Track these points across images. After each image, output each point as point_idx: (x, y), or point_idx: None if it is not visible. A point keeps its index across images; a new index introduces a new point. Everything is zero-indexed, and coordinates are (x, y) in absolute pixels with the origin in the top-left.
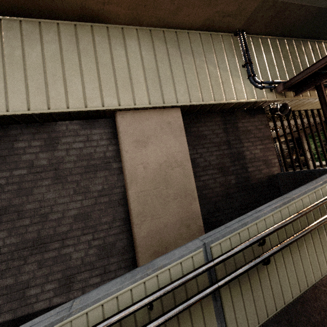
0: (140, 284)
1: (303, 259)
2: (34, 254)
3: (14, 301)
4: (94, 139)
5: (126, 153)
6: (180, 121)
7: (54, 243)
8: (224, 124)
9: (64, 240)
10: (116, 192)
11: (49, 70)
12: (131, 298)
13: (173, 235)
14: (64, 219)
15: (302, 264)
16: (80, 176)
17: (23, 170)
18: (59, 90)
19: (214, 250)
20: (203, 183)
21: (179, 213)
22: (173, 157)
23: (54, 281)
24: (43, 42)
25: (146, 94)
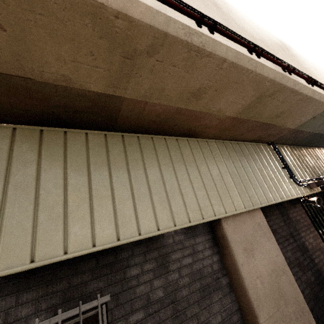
0: None
1: None
2: None
3: None
4: (199, 250)
5: (242, 267)
6: (265, 221)
7: None
8: (282, 217)
9: None
10: (235, 321)
11: (167, 182)
12: None
13: None
14: None
15: None
16: (198, 305)
17: (140, 312)
18: (178, 202)
19: None
20: None
21: None
22: (276, 263)
23: None
24: (157, 155)
25: (239, 198)
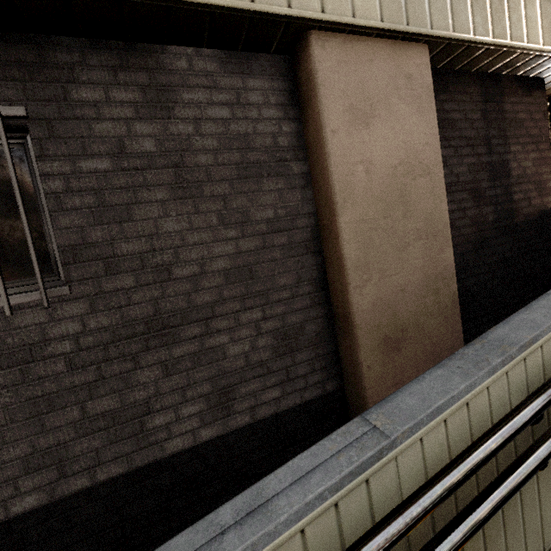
0: (500, 377)
1: None
2: (152, 348)
3: (123, 440)
4: (251, 102)
5: (333, 135)
6: (428, 77)
7: (190, 327)
8: (483, 103)
9: (209, 320)
10: (301, 226)
11: None
12: (487, 404)
13: (414, 308)
14: (204, 277)
15: None
16: (230, 186)
17: (102, 160)
18: None
19: None
20: None
21: (423, 267)
22: (416, 155)
23: (199, 399)
24: None
25: None
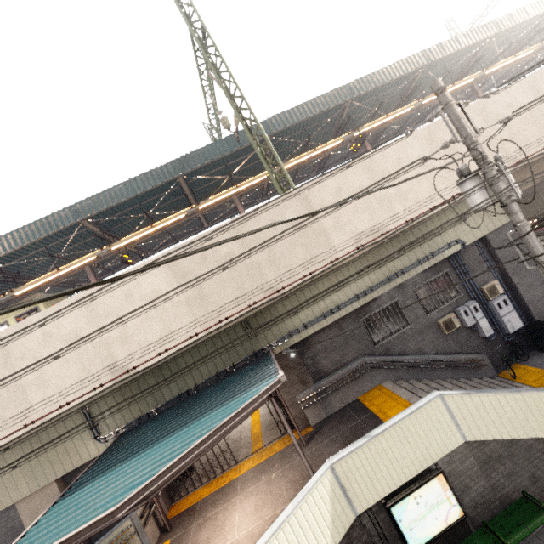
0: None
1: None
2: None
3: None
4: (12, 516)
5: (26, 525)
6: (55, 490)
7: None
8: None
9: None
10: None
11: None
12: None
13: None
14: None
15: None
16: (11, 541)
17: None
18: None
19: None
20: None
21: None
22: None
23: None
24: None
25: (27, 486)
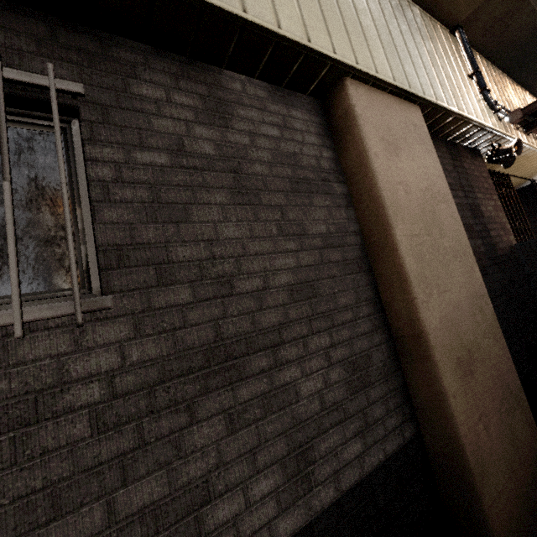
0: None
1: None
2: (212, 389)
3: None
4: (296, 128)
5: (376, 157)
6: (426, 128)
7: (256, 357)
8: (451, 160)
9: (277, 347)
10: (351, 244)
11: None
12: None
13: (471, 327)
14: (268, 293)
15: None
16: (285, 197)
17: (160, 154)
18: None
19: None
20: None
21: (465, 284)
22: (434, 184)
23: (272, 466)
24: None
25: (386, 62)
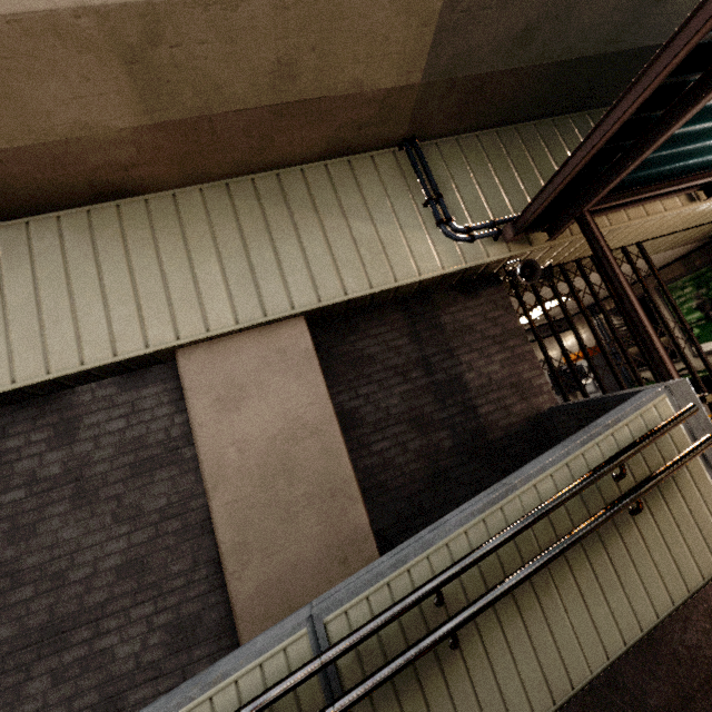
0: None
1: (553, 624)
2: (44, 656)
3: None
4: (145, 408)
5: (201, 428)
6: (305, 343)
7: (81, 630)
8: (410, 326)
9: (100, 621)
10: (196, 507)
11: (46, 303)
12: None
13: (314, 586)
14: (97, 577)
15: (553, 636)
16: (124, 485)
17: (19, 491)
18: (65, 334)
19: (335, 629)
20: (377, 458)
21: (321, 535)
22: (299, 418)
23: (85, 710)
24: (35, 256)
25: (229, 305)
